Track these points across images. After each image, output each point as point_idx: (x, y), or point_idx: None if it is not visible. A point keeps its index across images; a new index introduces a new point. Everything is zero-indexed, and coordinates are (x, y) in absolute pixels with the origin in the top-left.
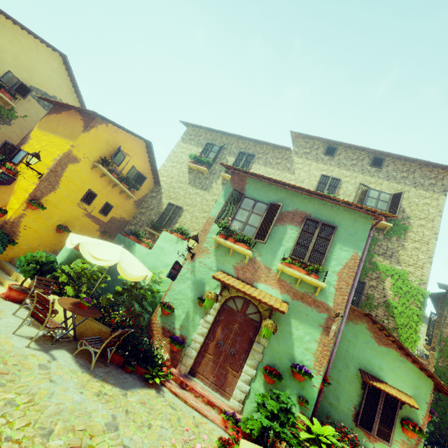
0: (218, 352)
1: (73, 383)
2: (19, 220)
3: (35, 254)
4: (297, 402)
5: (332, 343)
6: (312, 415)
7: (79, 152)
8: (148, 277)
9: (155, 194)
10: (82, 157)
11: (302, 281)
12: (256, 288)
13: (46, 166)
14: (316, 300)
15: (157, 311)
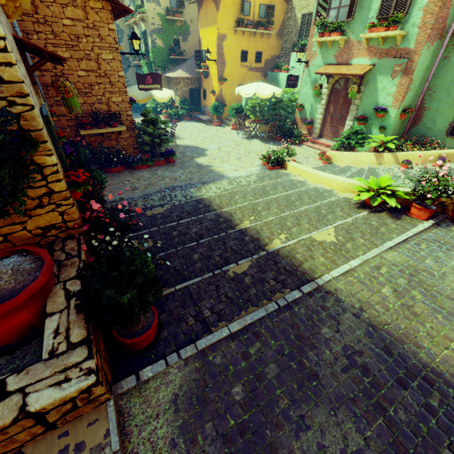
0: (332, 120)
1: (259, 146)
2: (221, 93)
3: (232, 106)
4: (379, 131)
5: (408, 81)
6: (400, 138)
7: (223, 29)
8: (278, 93)
9: (289, 15)
10: (226, 31)
11: (387, 37)
12: (350, 65)
13: (215, 54)
14: (398, 50)
15: (296, 111)
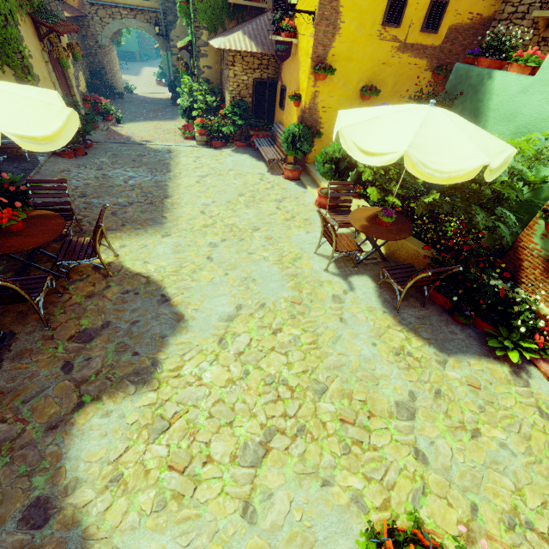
0: None
1: (367, 328)
2: (314, 102)
3: (327, 150)
4: None
5: None
6: None
7: None
8: (497, 163)
9: None
10: None
11: None
12: None
13: None
14: None
15: (535, 224)
